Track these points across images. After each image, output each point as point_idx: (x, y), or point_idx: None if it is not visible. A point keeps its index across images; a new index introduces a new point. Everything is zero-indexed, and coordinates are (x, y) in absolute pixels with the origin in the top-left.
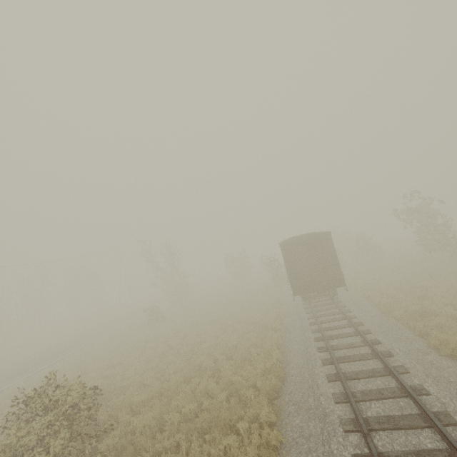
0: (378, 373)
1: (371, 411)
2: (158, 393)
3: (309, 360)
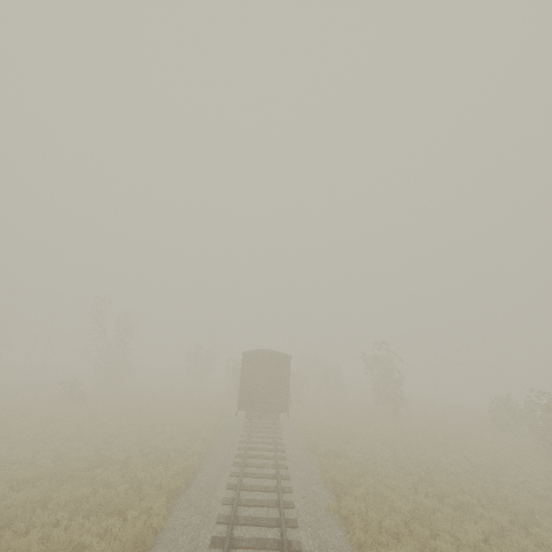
0: (269, 488)
1: (246, 513)
2: (49, 476)
3: (221, 471)
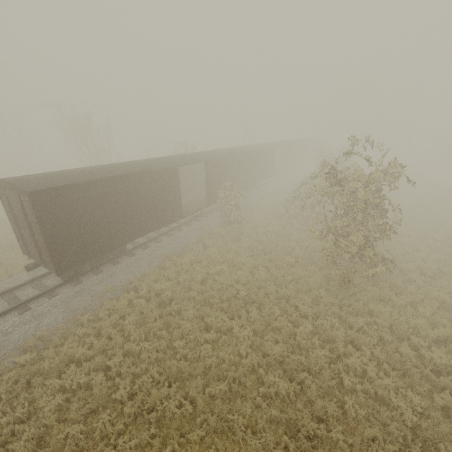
0: None
1: None
2: None
3: None
